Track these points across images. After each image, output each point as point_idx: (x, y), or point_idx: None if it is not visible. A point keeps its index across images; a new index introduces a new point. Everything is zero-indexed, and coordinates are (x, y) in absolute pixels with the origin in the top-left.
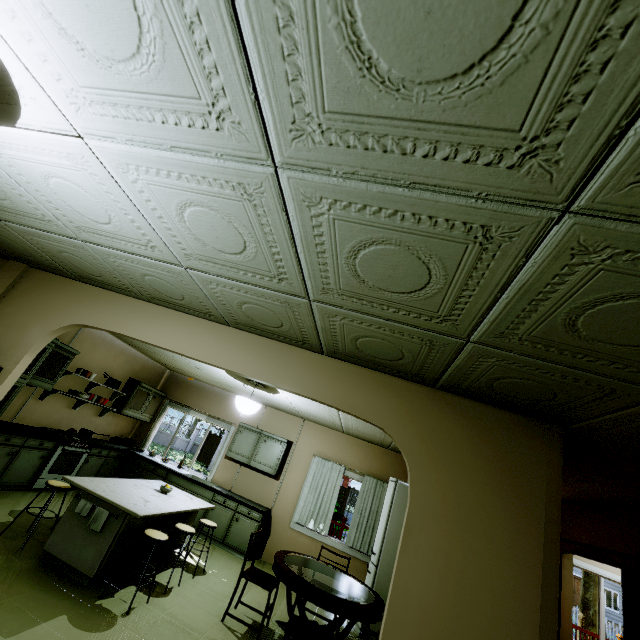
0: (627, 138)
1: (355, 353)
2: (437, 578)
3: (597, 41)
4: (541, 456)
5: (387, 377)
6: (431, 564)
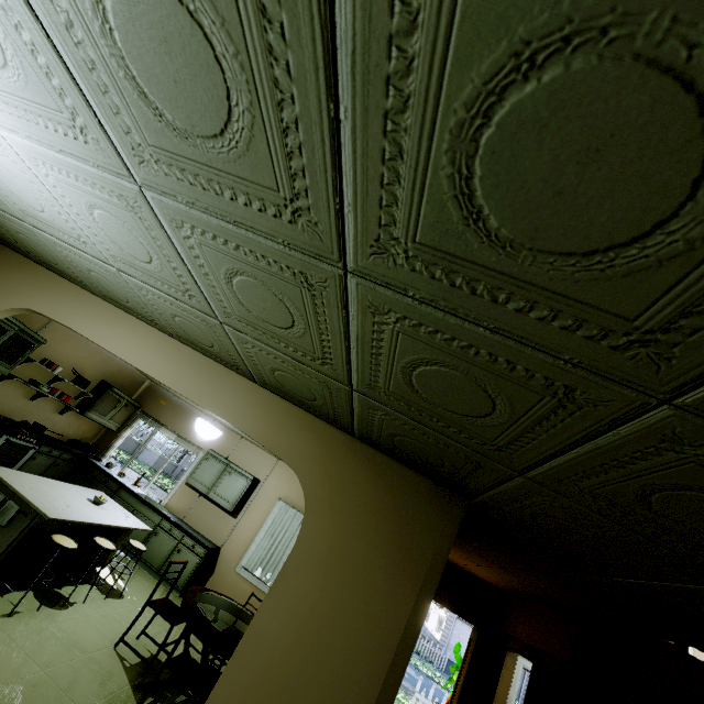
0: (347, 214)
1: (280, 387)
2: (296, 626)
3: (286, 130)
4: (438, 525)
5: (313, 418)
6: (294, 611)
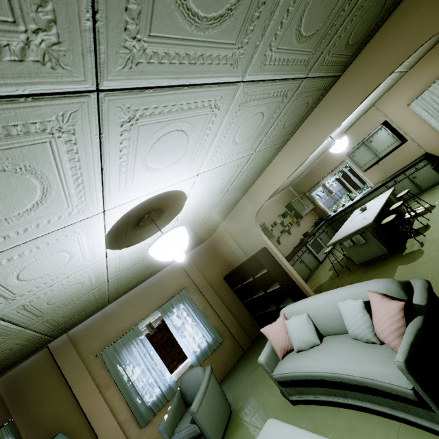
0: None
1: (355, 47)
2: None
3: None
4: None
5: (391, 18)
6: None
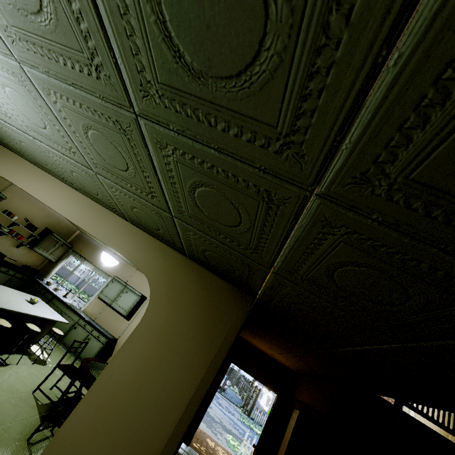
0: (120, 65)
1: (140, 222)
2: (134, 371)
3: None
4: (234, 313)
5: (162, 245)
6: (135, 362)
